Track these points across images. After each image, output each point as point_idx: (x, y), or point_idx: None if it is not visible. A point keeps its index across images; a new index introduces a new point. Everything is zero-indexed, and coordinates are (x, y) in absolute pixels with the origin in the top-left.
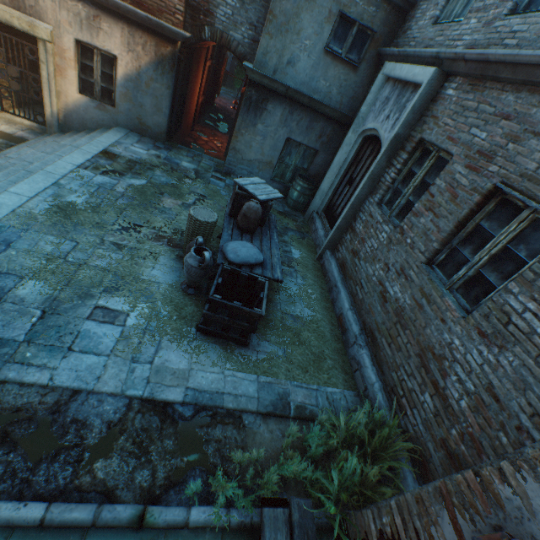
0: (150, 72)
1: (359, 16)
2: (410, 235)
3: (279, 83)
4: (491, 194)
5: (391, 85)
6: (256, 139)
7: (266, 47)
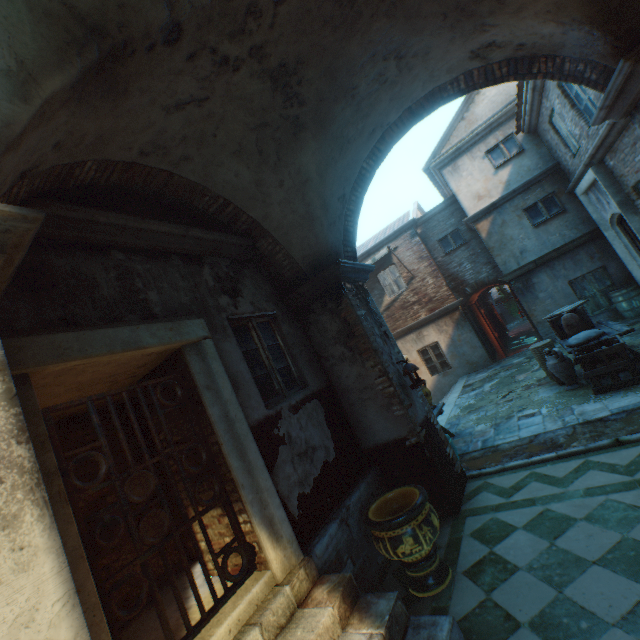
0: (455, 333)
1: (534, 200)
2: None
3: (526, 265)
4: None
5: (589, 193)
6: (546, 303)
7: (501, 261)
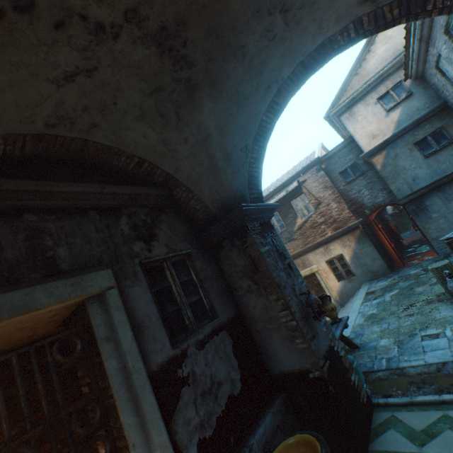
0: (357, 247)
1: (423, 134)
2: None
3: (418, 190)
4: None
5: None
6: (440, 222)
7: (395, 188)
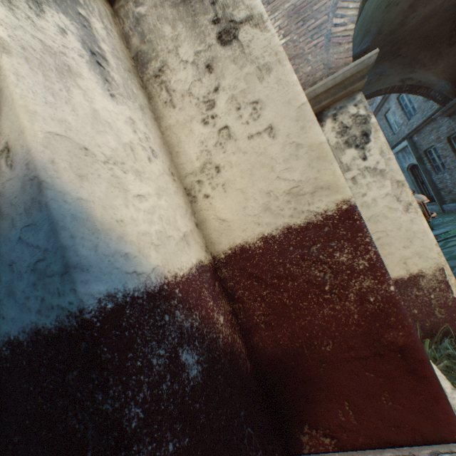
0: None
1: None
2: (450, 167)
3: None
4: (448, 141)
5: (399, 153)
6: None
7: None
